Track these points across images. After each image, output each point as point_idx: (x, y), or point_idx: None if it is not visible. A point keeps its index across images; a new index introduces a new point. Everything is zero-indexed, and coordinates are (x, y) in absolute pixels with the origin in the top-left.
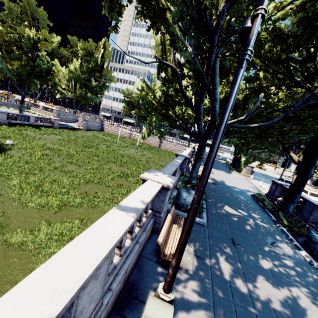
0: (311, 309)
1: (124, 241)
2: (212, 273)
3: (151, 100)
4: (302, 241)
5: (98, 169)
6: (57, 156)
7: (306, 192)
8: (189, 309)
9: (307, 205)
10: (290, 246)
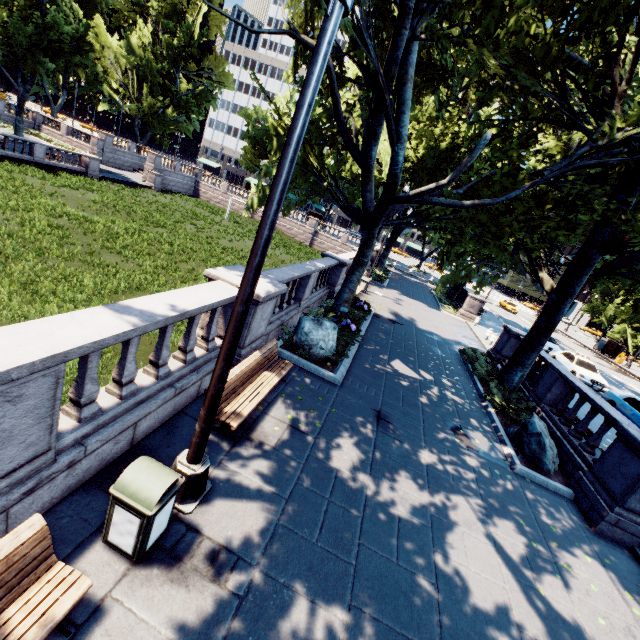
0: (471, 526)
1: (130, 374)
2: (311, 455)
3: (274, 127)
4: (513, 432)
5: (165, 269)
6: (83, 233)
7: (571, 358)
8: (239, 498)
9: (548, 375)
10: (488, 437)
